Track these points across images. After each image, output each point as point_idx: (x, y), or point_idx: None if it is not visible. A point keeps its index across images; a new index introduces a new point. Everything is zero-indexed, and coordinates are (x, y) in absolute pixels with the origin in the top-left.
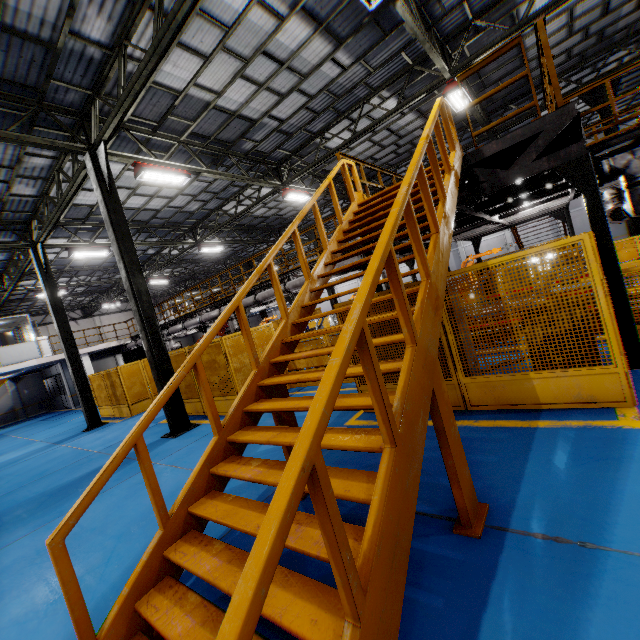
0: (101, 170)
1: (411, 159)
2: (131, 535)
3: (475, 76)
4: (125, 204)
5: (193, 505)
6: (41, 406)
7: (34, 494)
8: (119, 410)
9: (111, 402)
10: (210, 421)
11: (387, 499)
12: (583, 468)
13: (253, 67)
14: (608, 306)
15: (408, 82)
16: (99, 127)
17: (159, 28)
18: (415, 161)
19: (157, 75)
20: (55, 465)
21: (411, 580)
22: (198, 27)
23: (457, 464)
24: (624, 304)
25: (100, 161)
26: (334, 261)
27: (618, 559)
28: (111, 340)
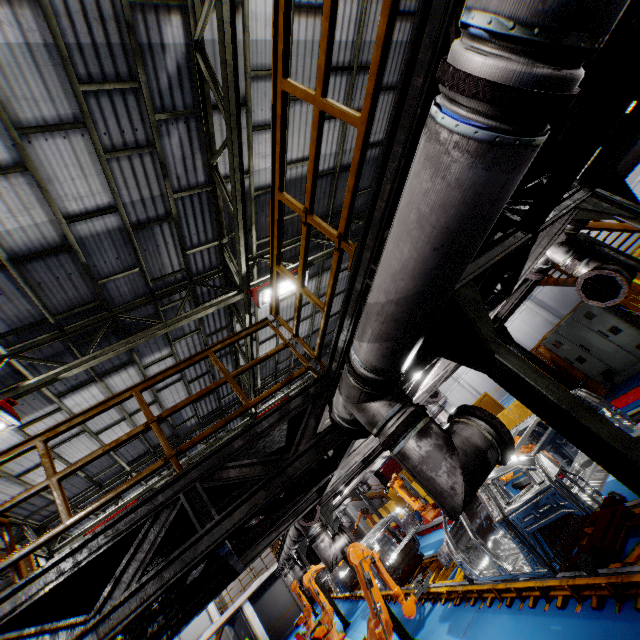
0: None
1: None
2: None
3: None
4: None
5: None
6: None
7: None
8: None
9: None
10: None
11: None
12: None
13: (98, 424)
14: None
15: None
16: None
17: None
18: None
19: None
20: None
21: None
22: (16, 463)
23: None
24: None
25: None
26: None
27: None
28: None
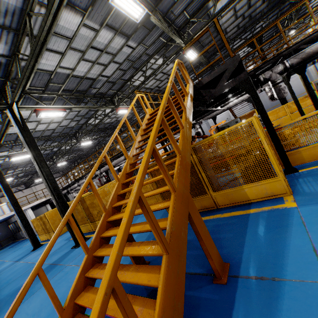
0: (17, 117)
1: (176, 84)
2: (53, 314)
3: (197, 43)
4: (36, 129)
5: (77, 297)
6: (9, 239)
7: (3, 296)
8: (49, 235)
9: (45, 232)
10: (82, 247)
11: (165, 286)
12: (271, 233)
13: (88, 54)
14: (270, 149)
15: (166, 50)
16: (13, 95)
17: (33, 44)
18: (165, 96)
19: (38, 65)
20: (15, 275)
21: (194, 316)
22: (55, 40)
23: (208, 247)
24: (280, 144)
25: (15, 112)
26: (139, 146)
27: (290, 285)
28: (43, 197)
